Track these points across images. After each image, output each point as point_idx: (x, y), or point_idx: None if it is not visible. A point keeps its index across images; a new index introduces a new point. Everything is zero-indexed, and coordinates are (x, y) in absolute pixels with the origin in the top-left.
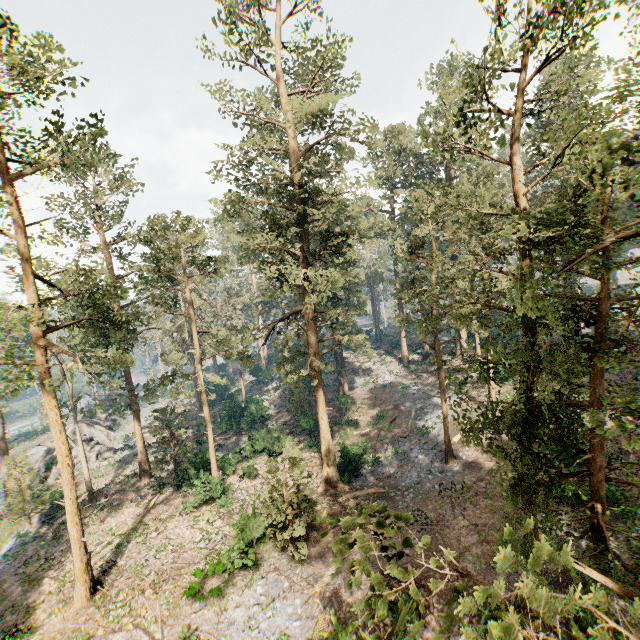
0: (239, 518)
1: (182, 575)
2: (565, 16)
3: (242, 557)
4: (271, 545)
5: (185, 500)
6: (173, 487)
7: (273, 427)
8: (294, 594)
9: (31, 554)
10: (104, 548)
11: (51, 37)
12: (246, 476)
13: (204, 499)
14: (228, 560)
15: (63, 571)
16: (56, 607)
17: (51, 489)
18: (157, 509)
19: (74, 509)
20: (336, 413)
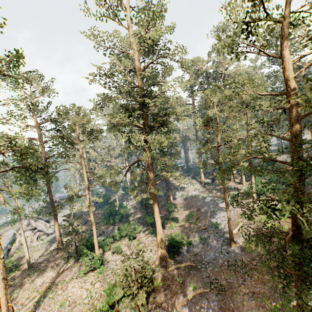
0: (108, 285)
1: None
2: None
3: None
4: (127, 302)
5: (80, 267)
6: (75, 258)
7: (131, 222)
8: None
9: None
10: (30, 301)
11: None
12: (115, 253)
13: (90, 269)
14: None
15: None
16: None
17: (10, 258)
18: (64, 273)
19: (4, 285)
20: (166, 212)
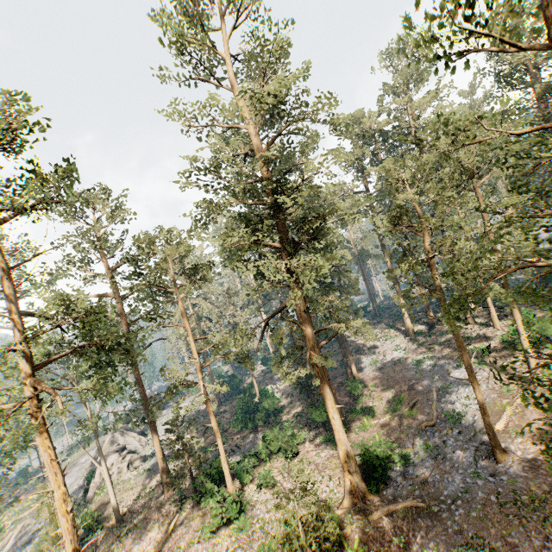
0: None
1: None
2: None
3: None
4: None
5: (204, 519)
6: (193, 501)
7: (285, 424)
8: None
9: None
10: None
11: (19, 94)
12: (263, 487)
13: (221, 522)
14: None
15: None
16: None
17: (88, 506)
18: (177, 532)
19: None
20: (348, 399)
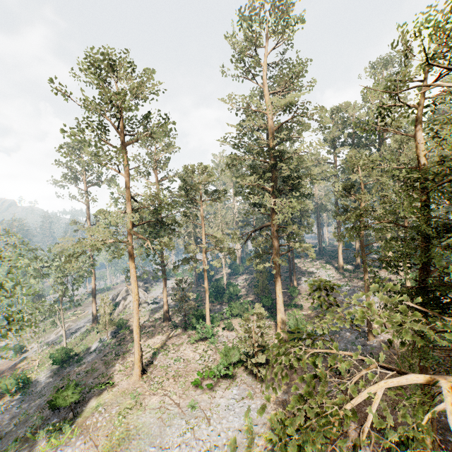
0: (223, 349)
1: (189, 375)
2: (451, 52)
3: (226, 369)
4: (242, 369)
5: (189, 336)
6: (182, 328)
7: (244, 301)
8: (256, 398)
9: (107, 351)
10: (146, 353)
11: None
12: (226, 328)
13: (201, 336)
14: (217, 371)
15: (125, 361)
16: (124, 377)
17: (116, 319)
18: (173, 339)
19: (137, 324)
20: (287, 299)
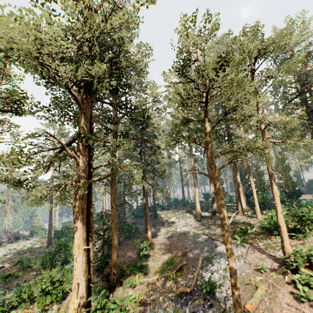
0: None
1: None
2: None
3: None
4: None
5: None
6: None
7: (66, 266)
8: None
9: None
10: None
11: None
12: None
13: None
14: None
15: None
16: None
17: None
18: None
19: None
20: (136, 256)
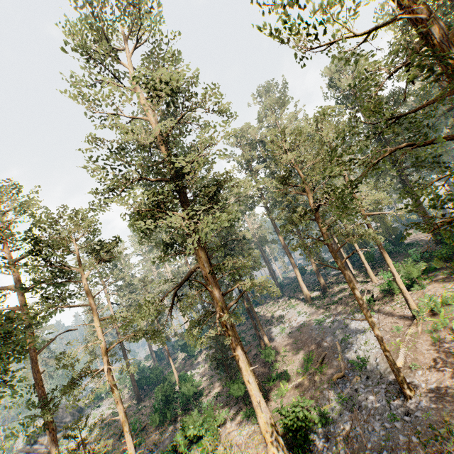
0: None
1: None
2: None
3: None
4: None
5: None
6: None
7: (204, 405)
8: None
9: None
10: None
11: None
12: None
13: None
14: None
15: None
16: None
17: None
18: None
19: None
20: (264, 368)
